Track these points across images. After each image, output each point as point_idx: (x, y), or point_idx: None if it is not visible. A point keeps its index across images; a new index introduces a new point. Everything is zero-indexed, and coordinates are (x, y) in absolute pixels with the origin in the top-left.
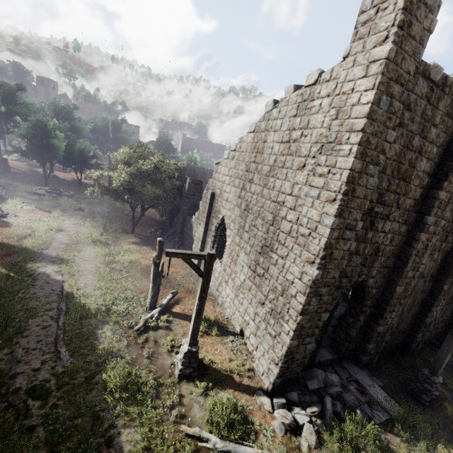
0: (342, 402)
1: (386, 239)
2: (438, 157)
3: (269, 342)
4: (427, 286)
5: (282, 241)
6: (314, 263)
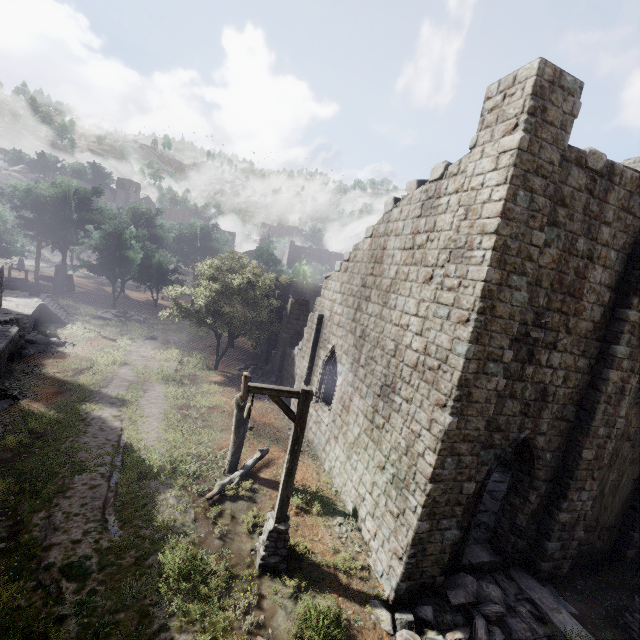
0: (505, 631)
1: (556, 378)
2: (620, 264)
3: (390, 525)
4: (639, 454)
5: (407, 377)
6: (446, 407)
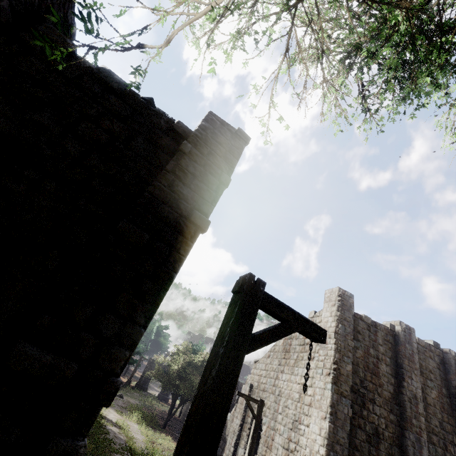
0: None
1: (380, 422)
2: (393, 365)
3: None
4: None
5: (306, 411)
6: (326, 418)
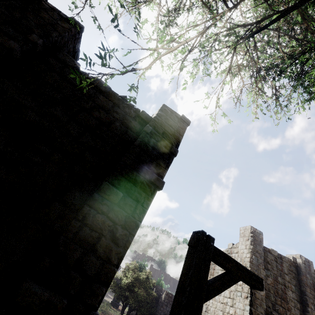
0: None
1: None
2: (298, 292)
3: None
4: None
5: None
6: None
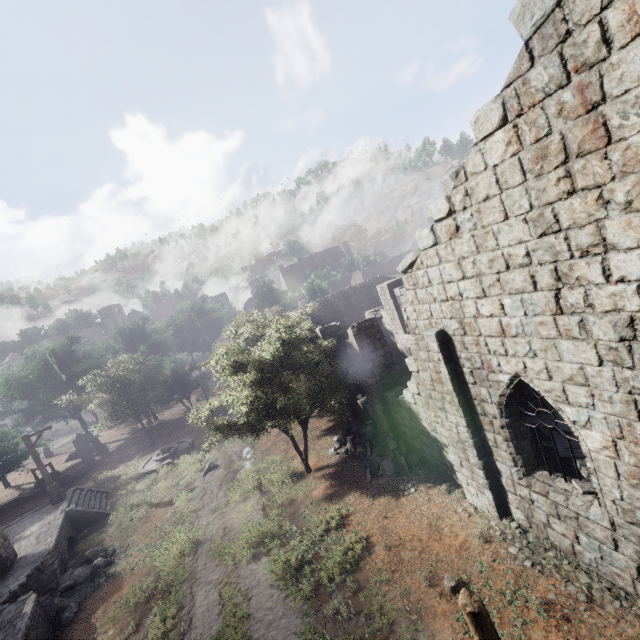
0: None
1: None
2: None
3: None
4: None
5: None
6: None
